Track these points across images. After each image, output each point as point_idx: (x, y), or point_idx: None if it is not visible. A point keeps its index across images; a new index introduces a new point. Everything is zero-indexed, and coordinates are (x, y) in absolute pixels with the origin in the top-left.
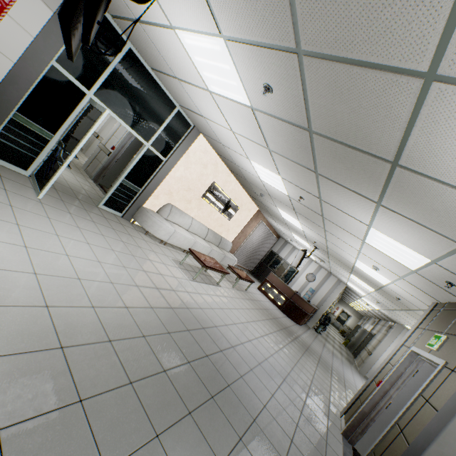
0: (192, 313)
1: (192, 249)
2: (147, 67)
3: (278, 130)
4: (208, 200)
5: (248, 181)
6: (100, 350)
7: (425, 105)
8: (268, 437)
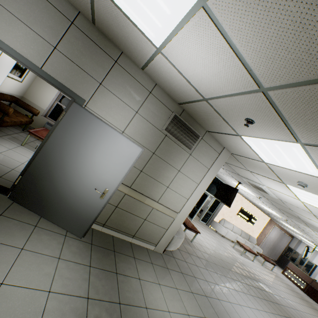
0: (245, 266)
1: (237, 240)
2: (216, 176)
3: (266, 203)
4: (239, 215)
5: (259, 207)
6: (227, 263)
7: (294, 212)
8: (283, 310)
